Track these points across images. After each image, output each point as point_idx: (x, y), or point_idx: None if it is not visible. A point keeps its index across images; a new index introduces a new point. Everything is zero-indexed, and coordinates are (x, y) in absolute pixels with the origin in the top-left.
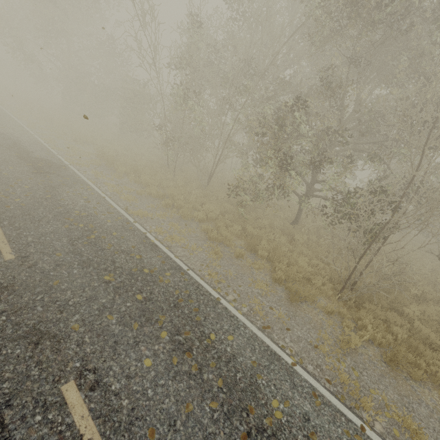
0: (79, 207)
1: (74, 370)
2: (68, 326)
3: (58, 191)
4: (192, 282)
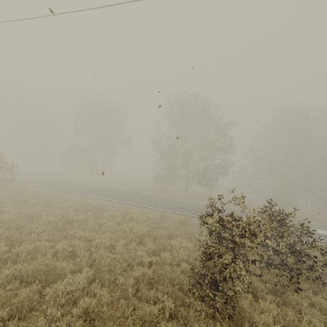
0: None
1: None
2: None
3: None
4: None
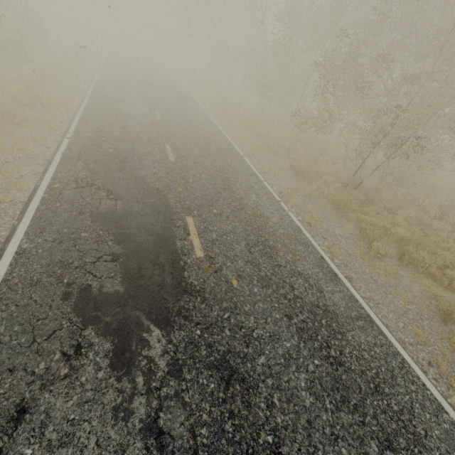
0: (193, 114)
1: (170, 144)
2: (172, 137)
3: (185, 107)
4: (233, 149)
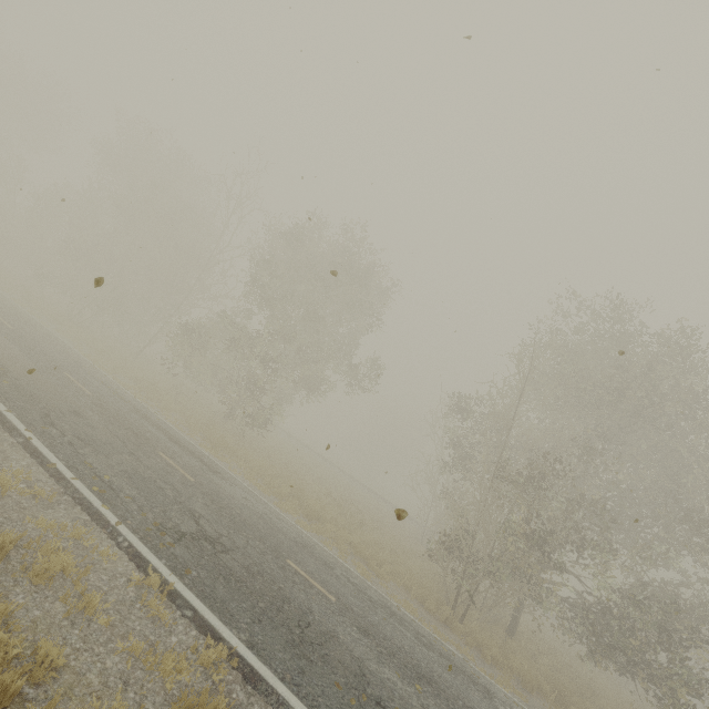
0: None
1: None
2: None
3: None
4: None
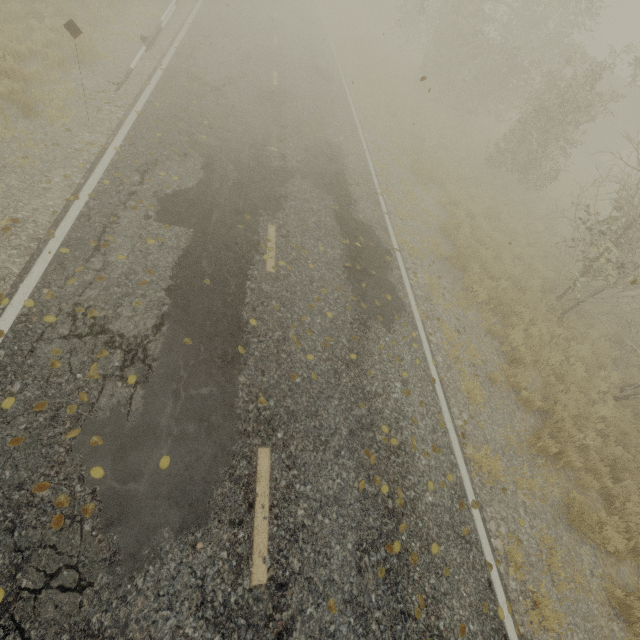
0: (390, 409)
1: None
2: None
3: (368, 339)
4: None
